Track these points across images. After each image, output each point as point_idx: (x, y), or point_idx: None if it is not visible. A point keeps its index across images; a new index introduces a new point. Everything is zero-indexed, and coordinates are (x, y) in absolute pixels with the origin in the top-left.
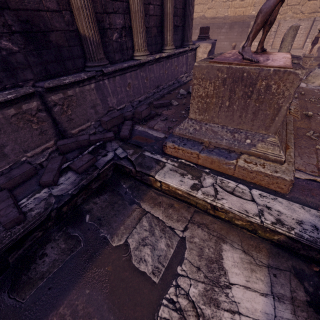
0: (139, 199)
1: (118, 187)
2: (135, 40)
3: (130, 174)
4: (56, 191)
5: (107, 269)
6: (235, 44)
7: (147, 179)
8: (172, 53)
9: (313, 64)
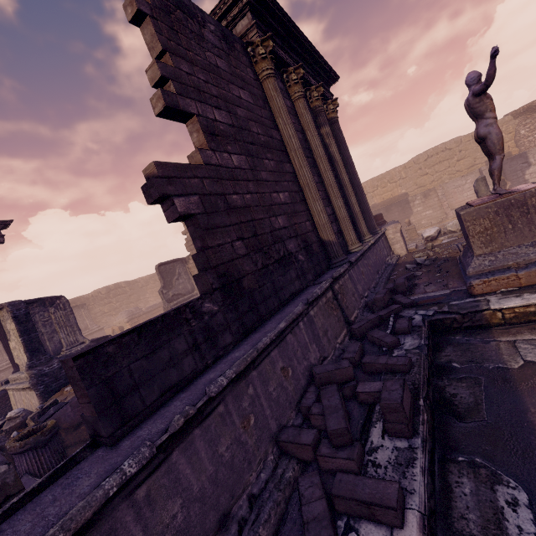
0: (490, 338)
1: (453, 341)
2: (347, 237)
3: (452, 326)
4: (408, 347)
5: (535, 379)
6: (408, 220)
7: (481, 318)
8: (376, 239)
9: None
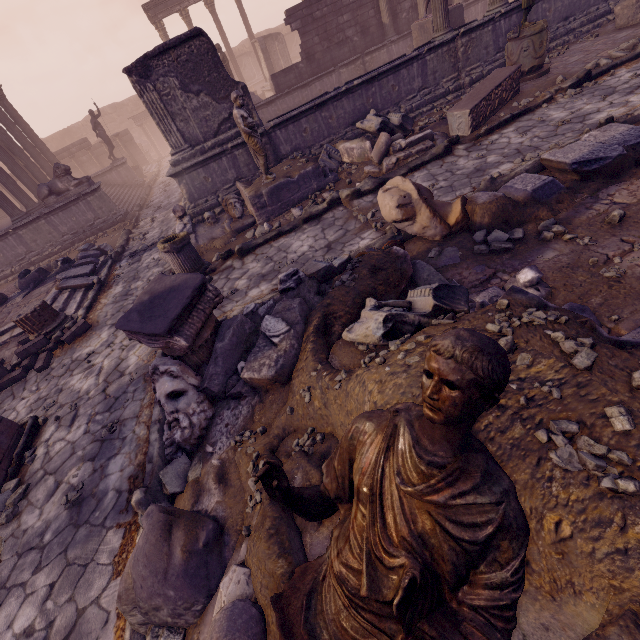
0: None
1: None
2: (419, 12)
3: None
4: None
5: None
6: None
7: None
8: None
9: None
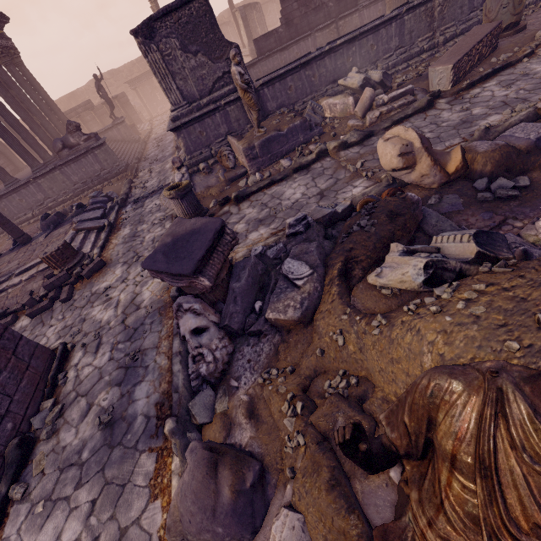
0: None
1: None
2: None
3: None
4: None
5: None
6: None
7: None
8: None
9: None
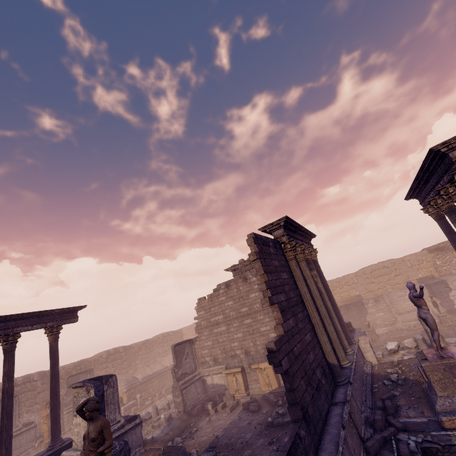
0: None
1: None
2: (339, 354)
3: (437, 454)
4: None
5: None
6: (367, 322)
7: (455, 450)
8: (356, 354)
9: (453, 319)
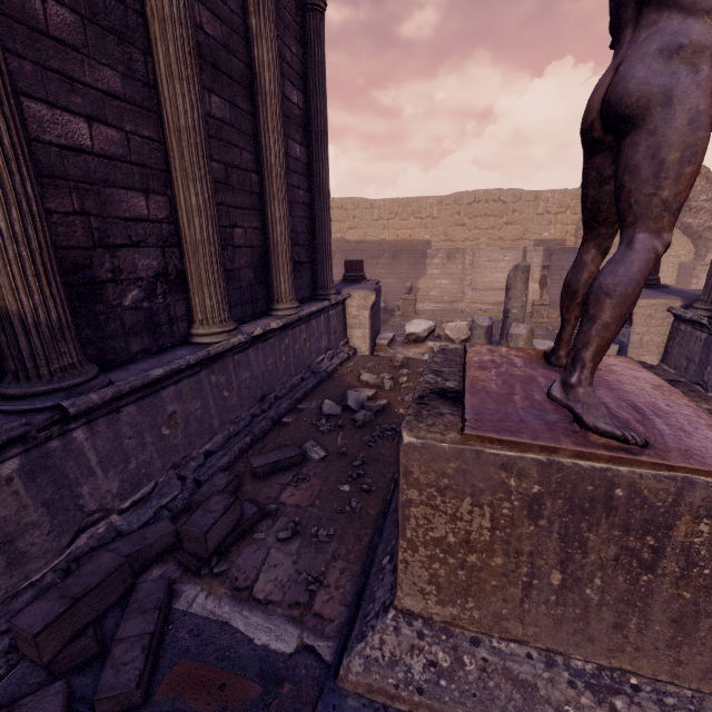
0: None
1: None
2: (195, 299)
3: None
4: None
5: None
6: (411, 284)
7: None
8: (295, 318)
9: (552, 315)
